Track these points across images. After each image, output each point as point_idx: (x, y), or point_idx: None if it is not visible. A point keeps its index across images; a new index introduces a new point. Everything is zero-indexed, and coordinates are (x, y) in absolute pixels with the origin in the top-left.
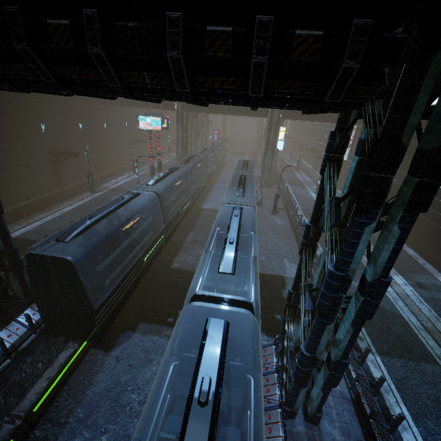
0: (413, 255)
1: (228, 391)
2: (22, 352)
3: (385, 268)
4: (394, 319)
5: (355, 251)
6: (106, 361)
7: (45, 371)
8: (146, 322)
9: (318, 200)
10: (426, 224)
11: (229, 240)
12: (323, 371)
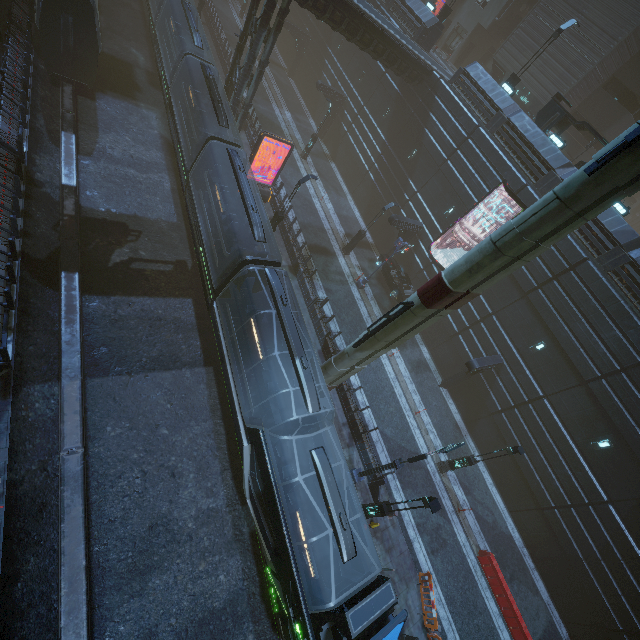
0: (302, 105)
1: (209, 97)
2: (32, 76)
3: (267, 56)
4: (277, 128)
5: (259, 44)
6: (97, 106)
7: (63, 95)
8: (111, 91)
9: (248, 17)
10: (315, 79)
11: (194, 28)
12: (241, 113)
